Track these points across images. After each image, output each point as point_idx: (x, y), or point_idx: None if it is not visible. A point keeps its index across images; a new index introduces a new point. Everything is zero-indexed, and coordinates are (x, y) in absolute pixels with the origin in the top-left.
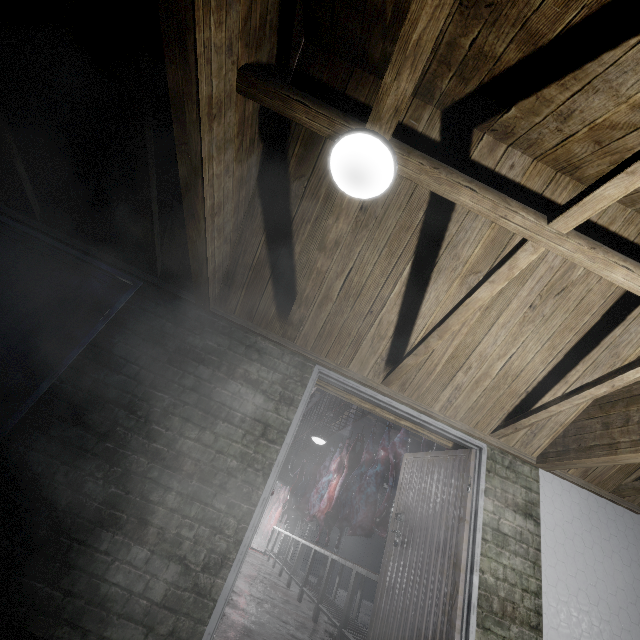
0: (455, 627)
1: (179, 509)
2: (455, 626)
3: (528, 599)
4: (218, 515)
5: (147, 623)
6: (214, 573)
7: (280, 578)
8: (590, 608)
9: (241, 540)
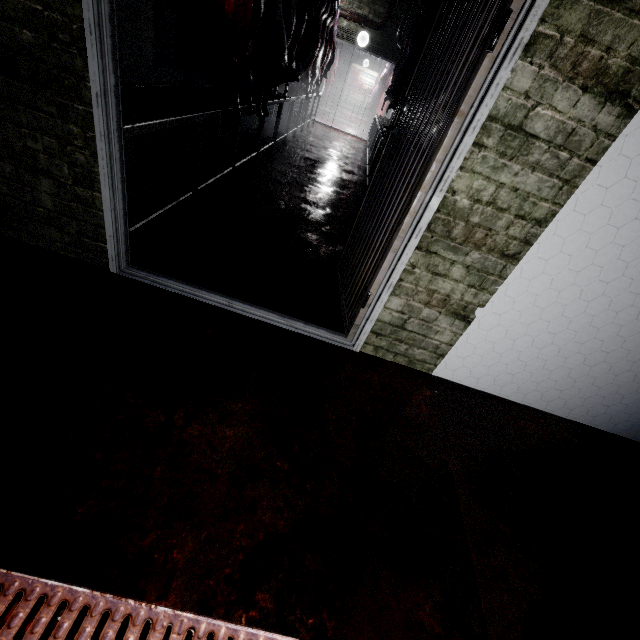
0: (391, 247)
1: (6, 117)
2: (391, 246)
3: (519, 227)
4: (54, 122)
5: (56, 225)
6: (88, 187)
7: (364, 167)
8: (634, 243)
9: (98, 153)
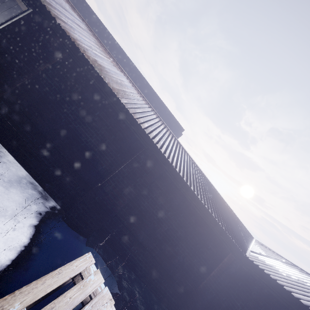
0: None
1: None
2: None
3: None
4: None
5: None
6: None
7: None
8: None
9: None
